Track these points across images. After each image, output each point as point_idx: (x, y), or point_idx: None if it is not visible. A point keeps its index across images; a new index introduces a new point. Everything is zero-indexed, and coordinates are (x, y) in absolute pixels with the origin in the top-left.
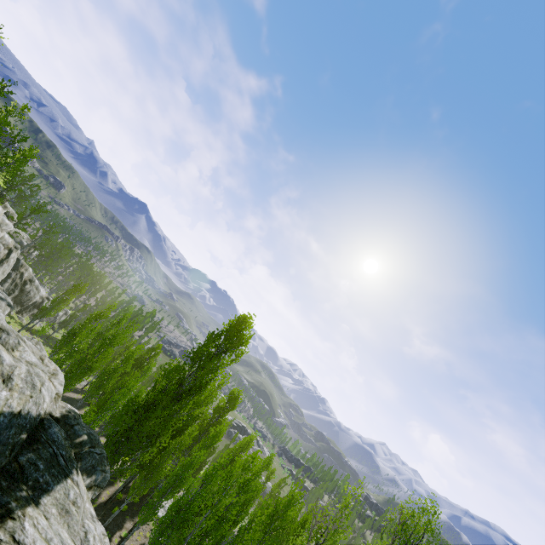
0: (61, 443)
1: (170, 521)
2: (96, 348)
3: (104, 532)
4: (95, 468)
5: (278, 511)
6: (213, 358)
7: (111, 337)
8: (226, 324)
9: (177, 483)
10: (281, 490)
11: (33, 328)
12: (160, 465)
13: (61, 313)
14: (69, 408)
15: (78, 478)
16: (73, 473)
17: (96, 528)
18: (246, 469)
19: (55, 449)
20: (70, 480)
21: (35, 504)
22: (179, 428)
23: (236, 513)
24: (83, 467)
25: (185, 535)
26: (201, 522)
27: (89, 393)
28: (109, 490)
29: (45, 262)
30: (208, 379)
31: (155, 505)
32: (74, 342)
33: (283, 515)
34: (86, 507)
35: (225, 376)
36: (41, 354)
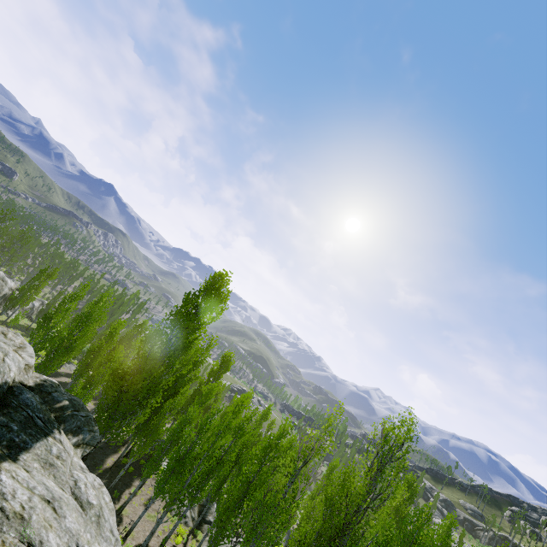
0: (37, 407)
1: (172, 470)
2: (73, 327)
3: (101, 483)
4: (82, 429)
5: (271, 445)
6: (192, 318)
7: (88, 314)
8: (204, 285)
9: (175, 437)
10: (283, 437)
11: (9, 321)
12: (157, 425)
13: (37, 304)
14: (45, 378)
15: (61, 436)
16: (55, 433)
17: (87, 477)
18: (237, 413)
19: (30, 412)
20: (51, 438)
21: (12, 460)
22: (172, 391)
23: (236, 456)
24: (67, 428)
25: (185, 477)
26: (199, 464)
27: (78, 373)
28: (114, 457)
29: (7, 253)
30: (192, 340)
31: (156, 459)
32: (50, 325)
33: (276, 447)
34: (74, 461)
35: (212, 339)
36: (3, 330)
